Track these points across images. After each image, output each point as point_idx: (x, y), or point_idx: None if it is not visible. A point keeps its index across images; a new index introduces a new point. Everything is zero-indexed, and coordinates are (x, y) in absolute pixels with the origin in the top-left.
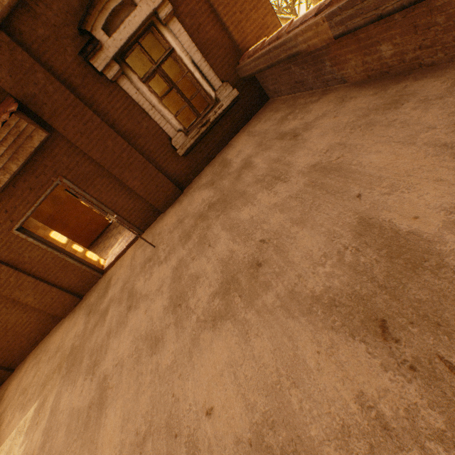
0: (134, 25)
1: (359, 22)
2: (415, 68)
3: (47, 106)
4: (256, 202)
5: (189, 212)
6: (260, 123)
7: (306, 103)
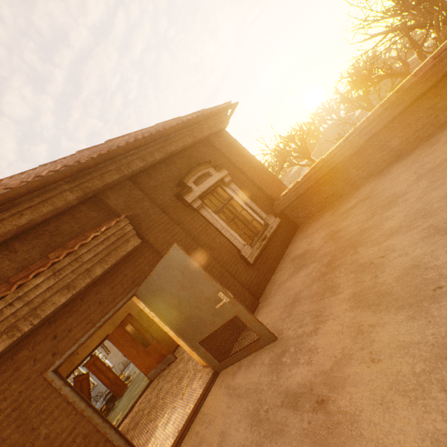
0: (211, 183)
1: (380, 126)
2: (419, 142)
3: (145, 222)
4: (391, 215)
5: (298, 290)
6: (309, 229)
7: (346, 198)
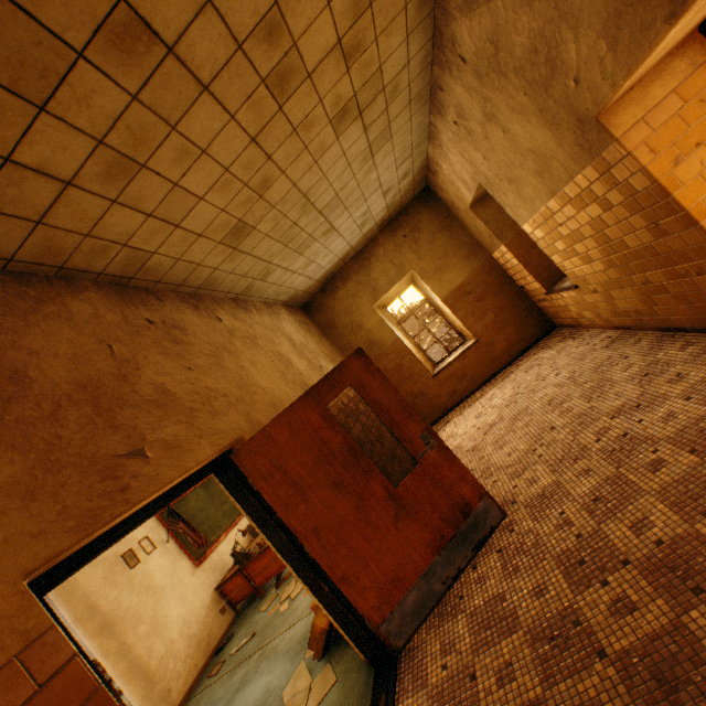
0: None
1: None
2: None
3: None
4: None
5: None
6: None
7: None
